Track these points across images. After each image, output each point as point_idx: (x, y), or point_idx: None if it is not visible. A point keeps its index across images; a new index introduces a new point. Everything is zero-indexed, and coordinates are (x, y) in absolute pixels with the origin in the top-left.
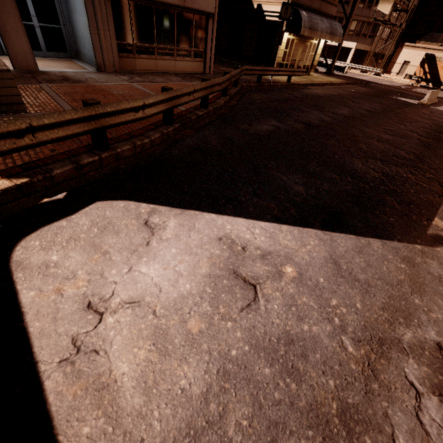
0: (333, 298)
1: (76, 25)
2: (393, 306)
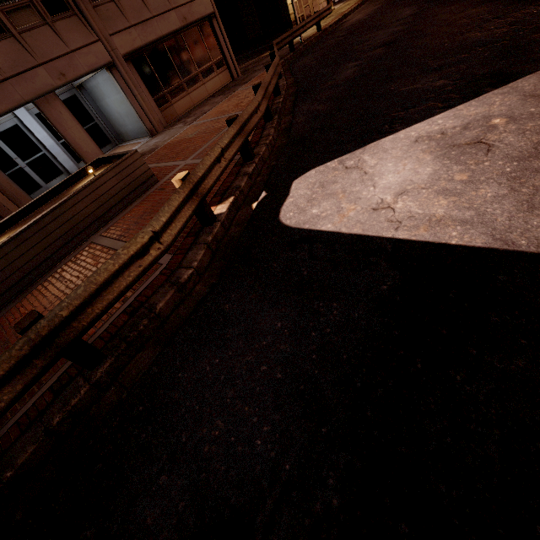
0: None
1: (108, 110)
2: None
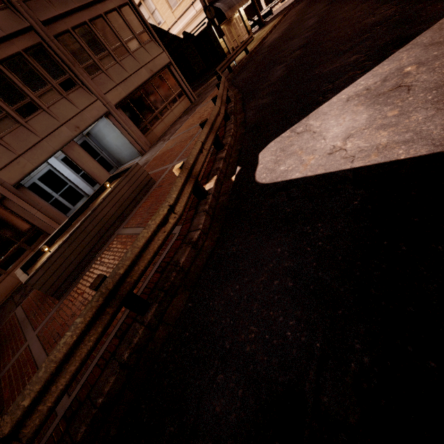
0: None
1: (108, 145)
2: None
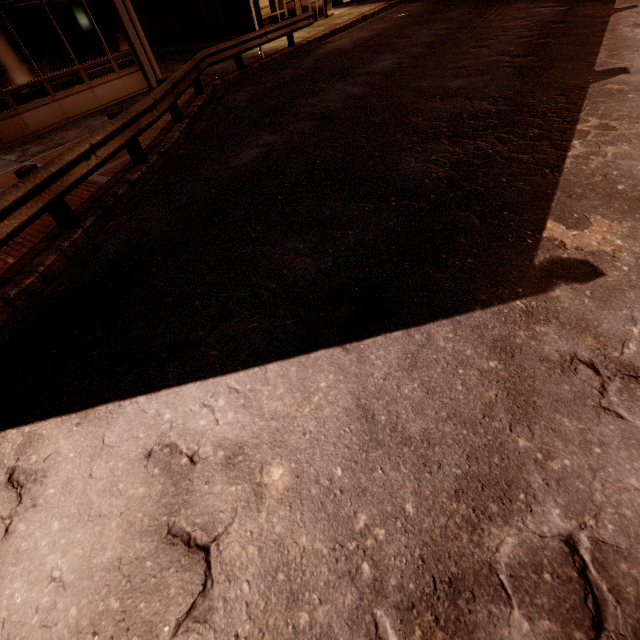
0: (360, 511)
1: None
2: (477, 479)
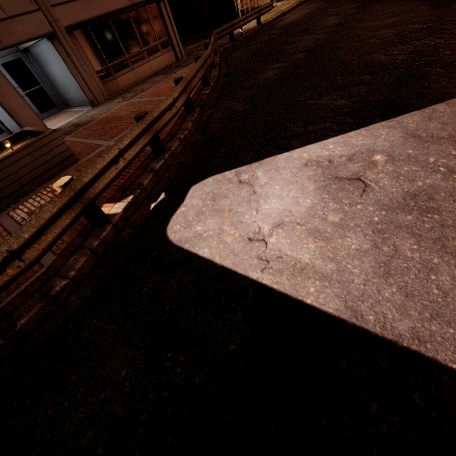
0: (429, 158)
1: (53, 76)
2: None
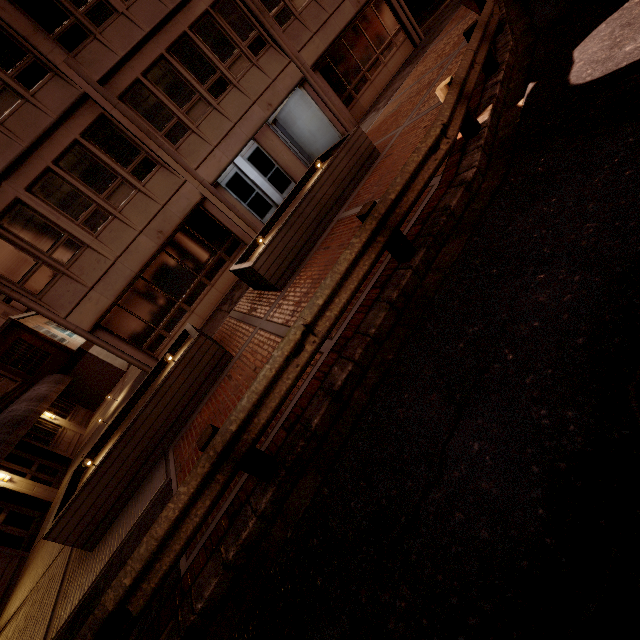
0: None
1: (299, 134)
2: None
